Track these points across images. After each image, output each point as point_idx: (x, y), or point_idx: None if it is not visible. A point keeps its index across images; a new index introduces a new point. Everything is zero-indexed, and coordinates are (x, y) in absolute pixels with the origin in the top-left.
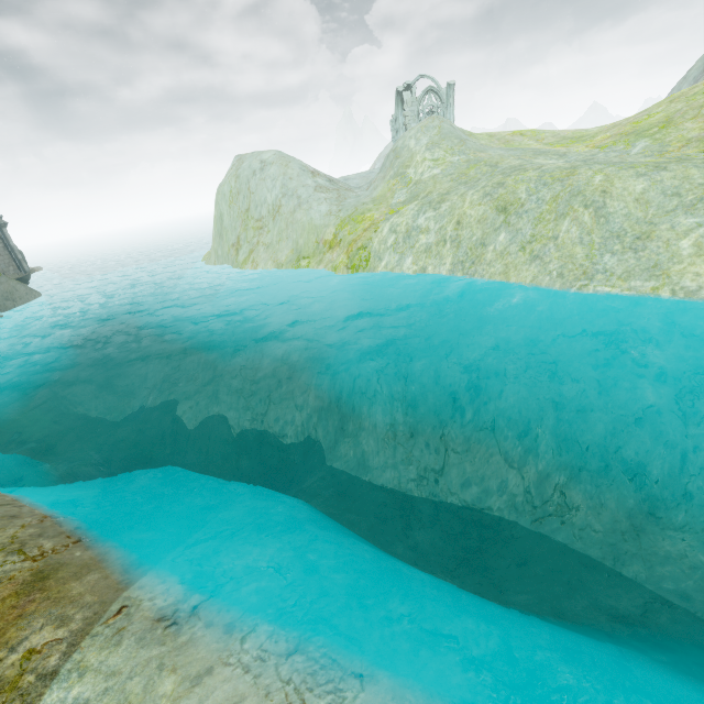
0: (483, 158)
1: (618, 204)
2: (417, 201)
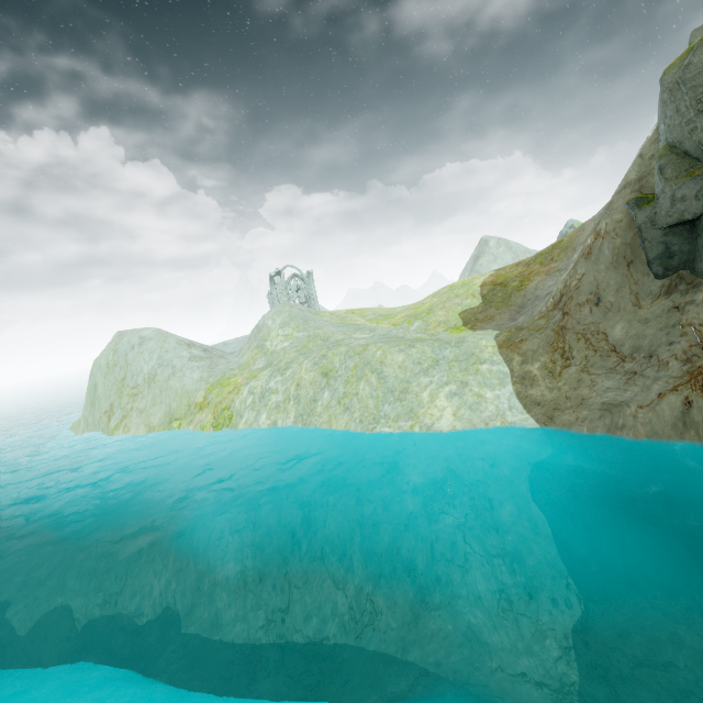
0: (319, 334)
1: (390, 370)
2: (270, 368)
